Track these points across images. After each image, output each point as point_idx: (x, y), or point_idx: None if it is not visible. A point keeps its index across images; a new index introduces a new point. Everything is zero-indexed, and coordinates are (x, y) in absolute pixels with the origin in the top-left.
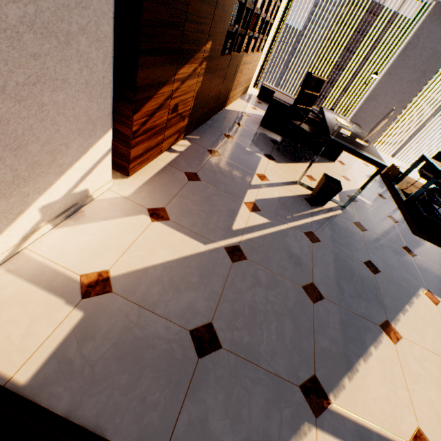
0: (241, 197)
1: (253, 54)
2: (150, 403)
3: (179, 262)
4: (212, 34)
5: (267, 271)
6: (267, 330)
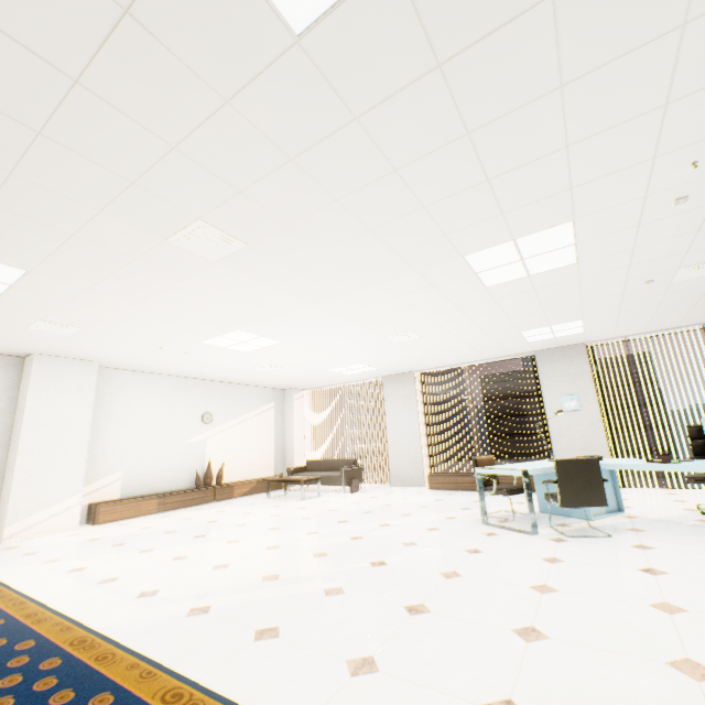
0: None
1: None
2: None
3: None
4: None
5: None
6: None
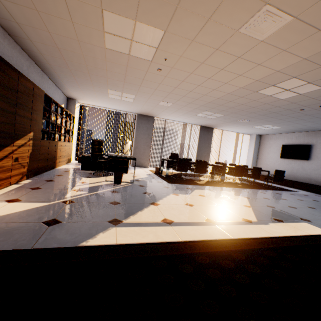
0: (70, 189)
1: (65, 142)
2: (20, 240)
3: (31, 209)
4: (33, 129)
5: (88, 202)
6: (89, 214)
